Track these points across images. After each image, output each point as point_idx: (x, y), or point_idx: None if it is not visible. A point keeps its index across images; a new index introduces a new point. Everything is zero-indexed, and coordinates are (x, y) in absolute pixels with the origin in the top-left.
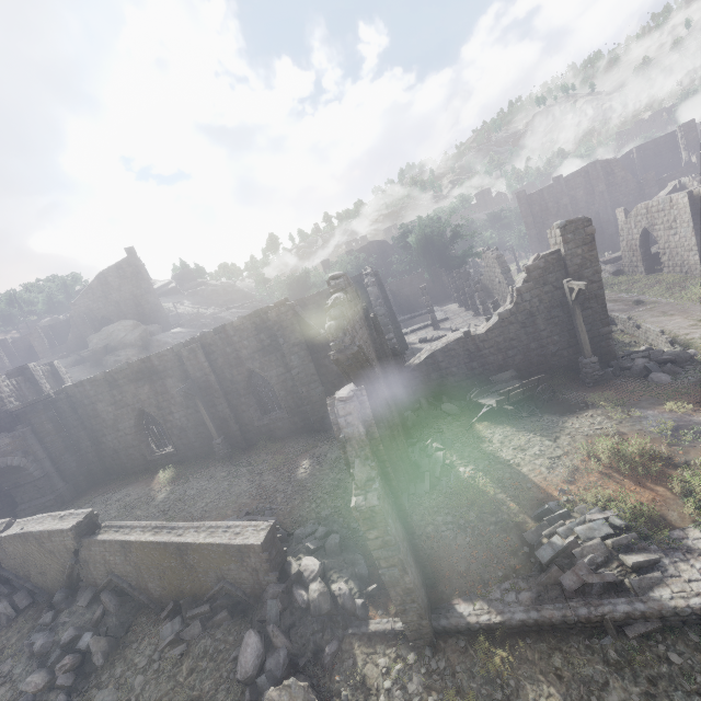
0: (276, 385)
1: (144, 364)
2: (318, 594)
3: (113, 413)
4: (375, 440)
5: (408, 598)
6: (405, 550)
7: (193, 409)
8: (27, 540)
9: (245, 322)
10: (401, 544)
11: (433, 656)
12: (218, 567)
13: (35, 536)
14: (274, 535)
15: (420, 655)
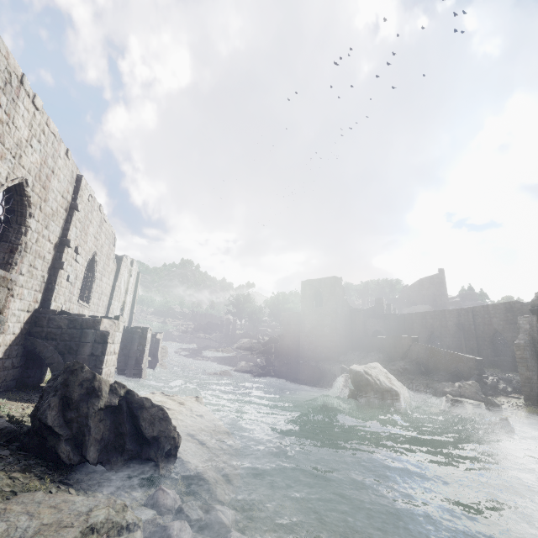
0: (509, 341)
1: (441, 312)
2: (492, 380)
3: (419, 329)
4: (532, 332)
5: (526, 381)
6: (532, 369)
7: (457, 339)
8: (397, 338)
9: (500, 305)
10: (530, 364)
11: (531, 405)
12: (456, 363)
13: (400, 337)
14: (481, 363)
15: (526, 403)
